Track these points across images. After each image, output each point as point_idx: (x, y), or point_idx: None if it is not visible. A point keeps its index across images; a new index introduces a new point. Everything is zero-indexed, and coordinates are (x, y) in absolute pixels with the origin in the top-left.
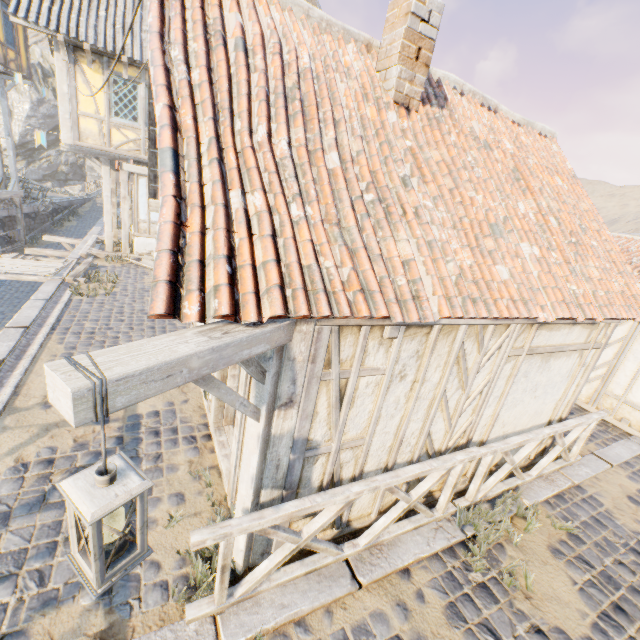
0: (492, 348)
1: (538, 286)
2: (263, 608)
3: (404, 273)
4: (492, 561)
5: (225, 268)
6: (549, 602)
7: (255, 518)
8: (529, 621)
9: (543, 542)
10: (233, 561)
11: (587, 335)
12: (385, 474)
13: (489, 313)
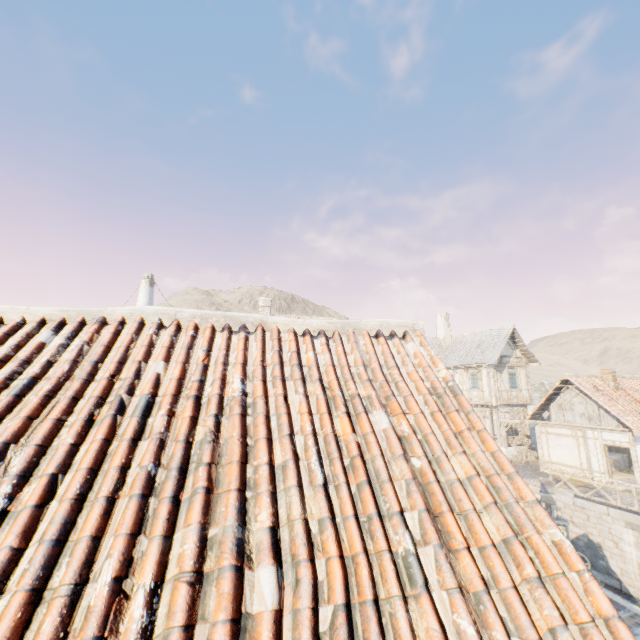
0: None
1: None
2: None
3: None
4: None
5: None
6: None
7: None
8: None
9: None
10: None
11: None
12: None
13: None
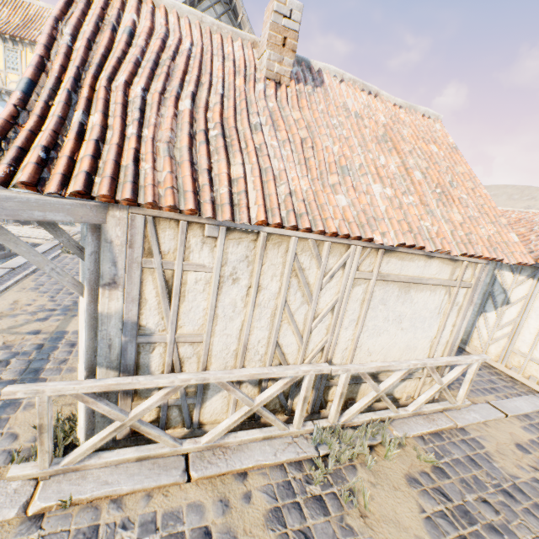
0: (334, 267)
1: (382, 217)
2: (86, 482)
3: (227, 185)
4: (338, 479)
5: (38, 153)
6: (386, 524)
7: (72, 383)
8: (355, 537)
9: (402, 470)
10: (78, 440)
11: (451, 272)
12: (220, 370)
13: (315, 227)
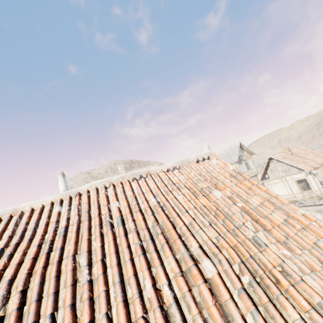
0: None
1: (321, 161)
2: None
3: (313, 165)
4: None
5: (307, 168)
6: None
7: None
8: None
9: None
10: None
11: None
12: None
13: (321, 165)
